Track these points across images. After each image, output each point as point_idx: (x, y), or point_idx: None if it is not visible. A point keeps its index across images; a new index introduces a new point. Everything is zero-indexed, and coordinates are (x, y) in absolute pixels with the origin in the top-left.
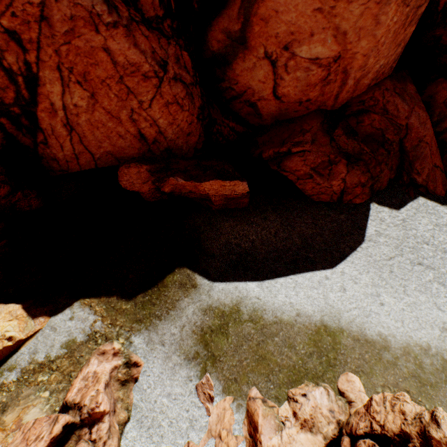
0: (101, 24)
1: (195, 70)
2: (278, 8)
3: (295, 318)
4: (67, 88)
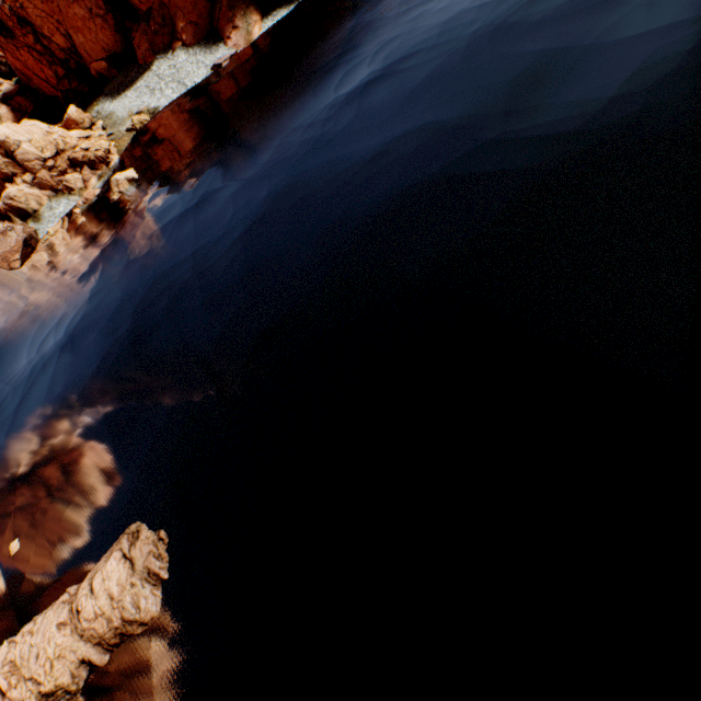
0: (71, 5)
1: (107, 6)
2: None
3: (108, 113)
4: (78, 36)
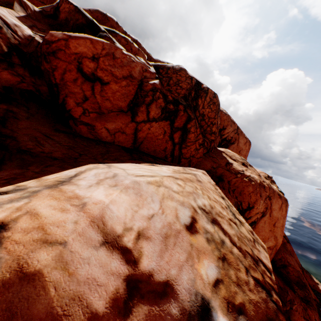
0: None
1: None
2: (259, 230)
3: None
4: None
